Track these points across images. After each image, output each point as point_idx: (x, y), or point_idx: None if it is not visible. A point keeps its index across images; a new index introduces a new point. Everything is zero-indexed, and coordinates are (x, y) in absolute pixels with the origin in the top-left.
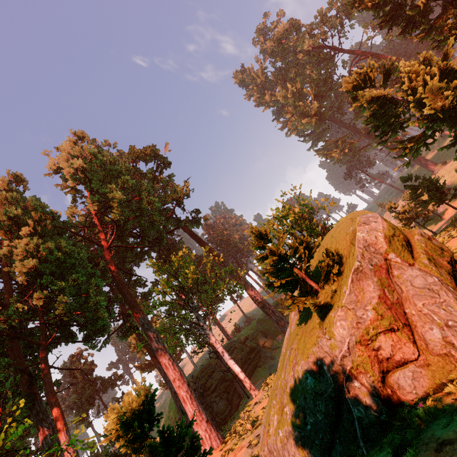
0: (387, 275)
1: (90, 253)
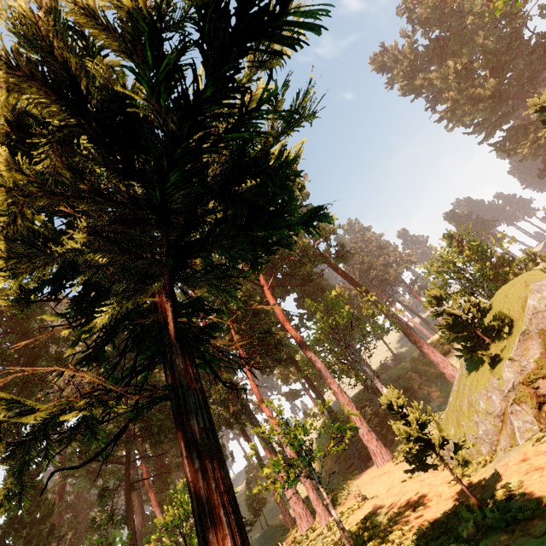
0: None
1: None
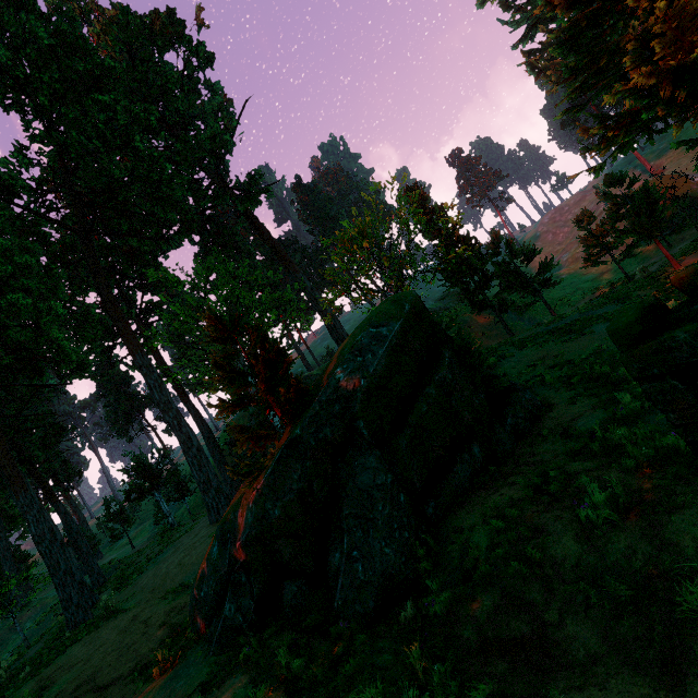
0: (331, 459)
1: (67, 238)
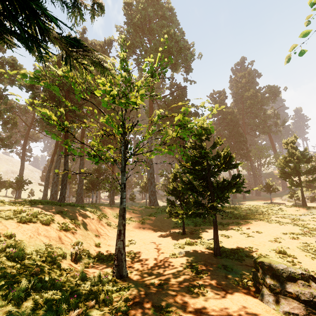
0: None
1: None
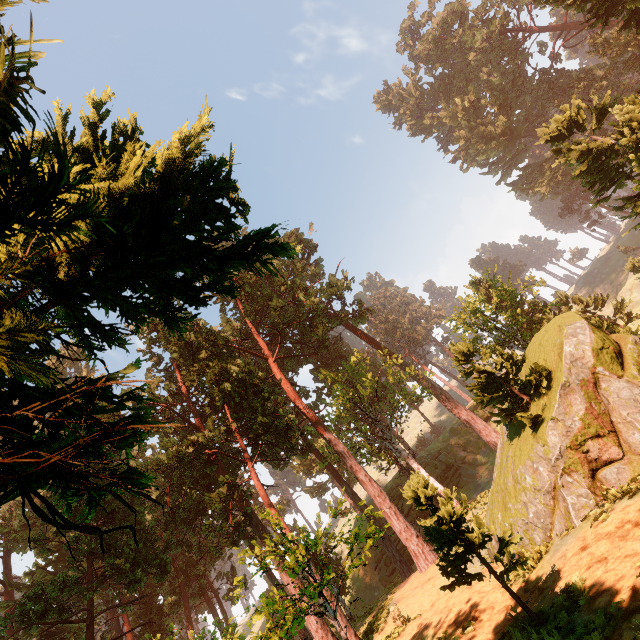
0: (594, 389)
1: None
